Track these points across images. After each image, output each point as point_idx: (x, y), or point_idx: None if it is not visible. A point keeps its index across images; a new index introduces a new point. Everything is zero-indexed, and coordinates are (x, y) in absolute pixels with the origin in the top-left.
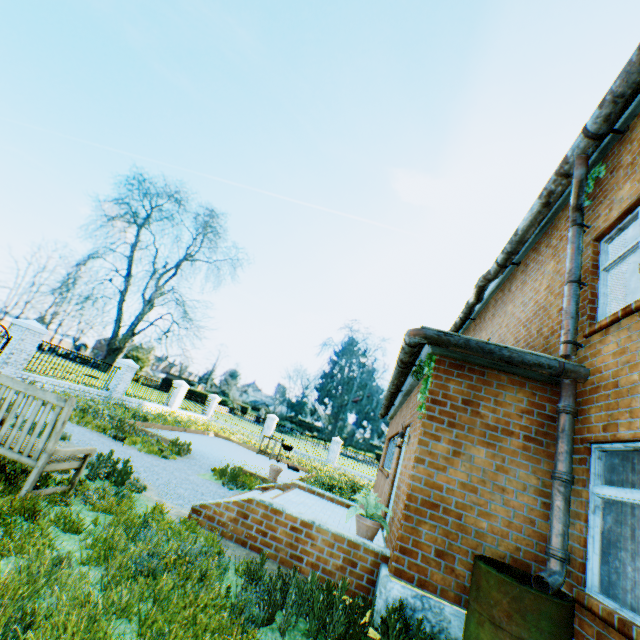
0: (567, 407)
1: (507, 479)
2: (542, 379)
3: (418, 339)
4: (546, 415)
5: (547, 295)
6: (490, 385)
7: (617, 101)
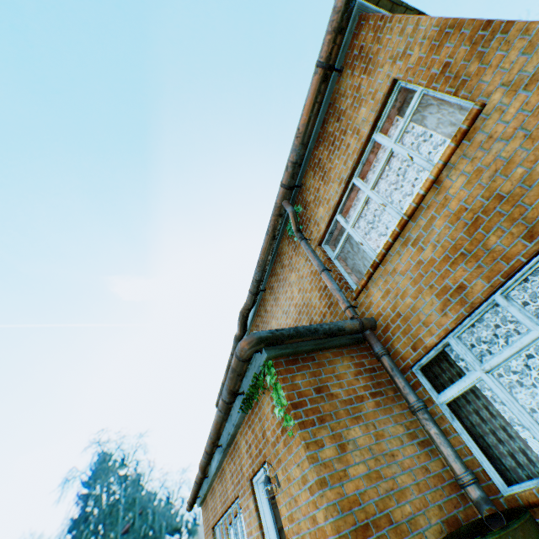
0: (382, 349)
1: (388, 442)
2: (351, 341)
3: (255, 345)
4: (369, 368)
5: (303, 294)
6: (324, 364)
7: (295, 166)
